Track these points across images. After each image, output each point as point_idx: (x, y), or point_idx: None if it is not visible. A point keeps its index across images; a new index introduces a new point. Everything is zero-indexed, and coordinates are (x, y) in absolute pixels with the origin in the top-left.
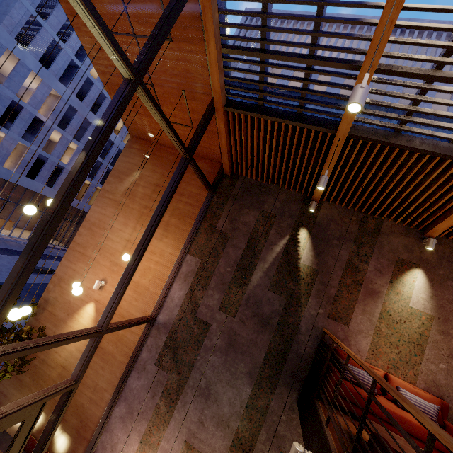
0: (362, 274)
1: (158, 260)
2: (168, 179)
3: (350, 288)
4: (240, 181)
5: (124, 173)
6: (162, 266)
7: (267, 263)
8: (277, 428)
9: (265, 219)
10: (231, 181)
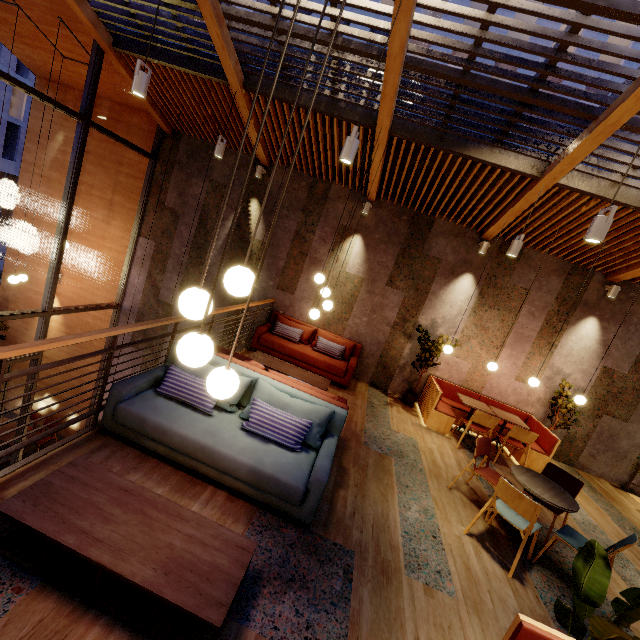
0: (308, 244)
1: (111, 246)
2: (100, 143)
3: (297, 259)
4: (184, 142)
5: (45, 137)
6: (116, 252)
7: (220, 241)
8: None
9: (215, 190)
10: (173, 143)
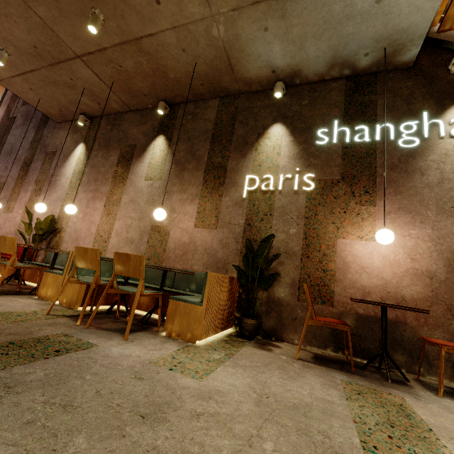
0: None
1: None
2: None
3: None
4: None
5: None
6: None
7: None
8: (46, 142)
9: None
10: None
